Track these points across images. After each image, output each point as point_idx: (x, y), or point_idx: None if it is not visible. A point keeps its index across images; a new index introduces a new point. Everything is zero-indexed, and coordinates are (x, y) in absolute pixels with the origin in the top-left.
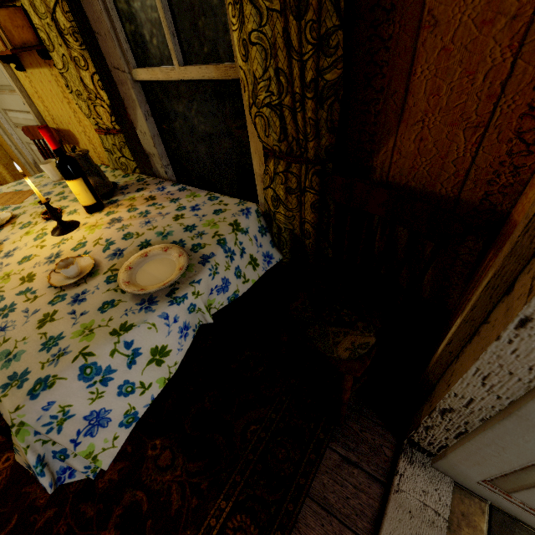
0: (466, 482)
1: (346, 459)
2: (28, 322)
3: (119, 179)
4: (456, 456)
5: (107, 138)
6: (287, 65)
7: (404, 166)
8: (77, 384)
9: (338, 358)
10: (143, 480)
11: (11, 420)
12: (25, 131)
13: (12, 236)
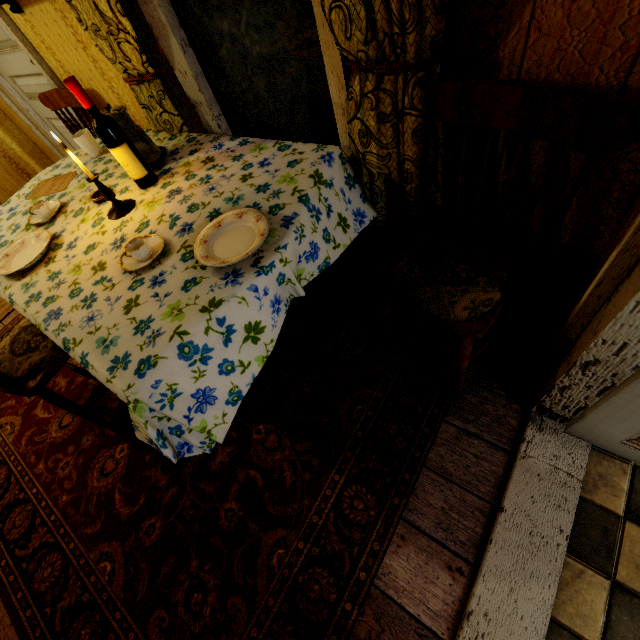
0: (607, 444)
1: (465, 431)
2: (113, 309)
3: (166, 143)
4: (597, 416)
5: (141, 89)
6: None
7: (544, 50)
8: (178, 364)
9: (455, 319)
10: (253, 460)
11: (126, 397)
12: (43, 100)
13: (68, 226)
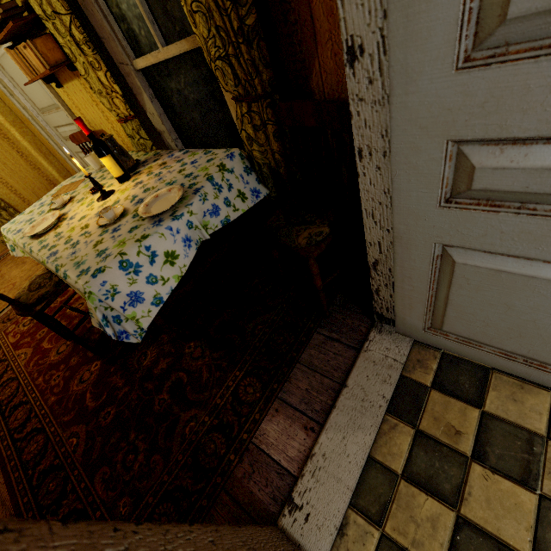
0: (419, 335)
1: (330, 338)
2: (87, 247)
3: (141, 157)
4: (399, 308)
5: (127, 126)
6: (222, 22)
7: (332, 82)
8: (119, 272)
9: (299, 246)
10: (183, 366)
11: (84, 289)
12: (72, 139)
13: (73, 208)
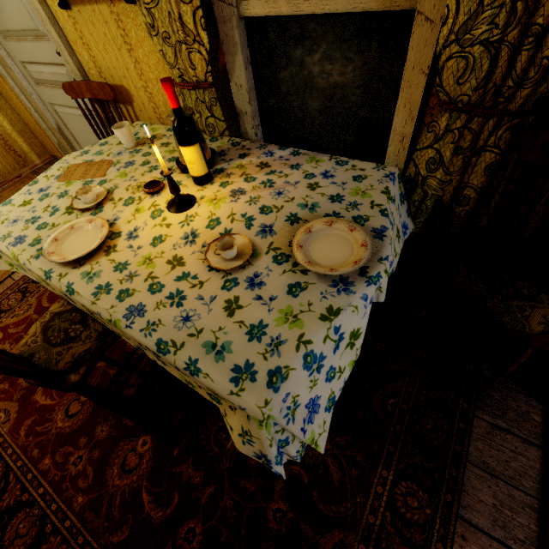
0: None
1: (496, 426)
2: (211, 310)
3: (208, 143)
4: None
5: (190, 93)
6: None
7: None
8: (302, 374)
9: (529, 332)
10: None
11: (263, 414)
12: (66, 89)
13: (120, 214)
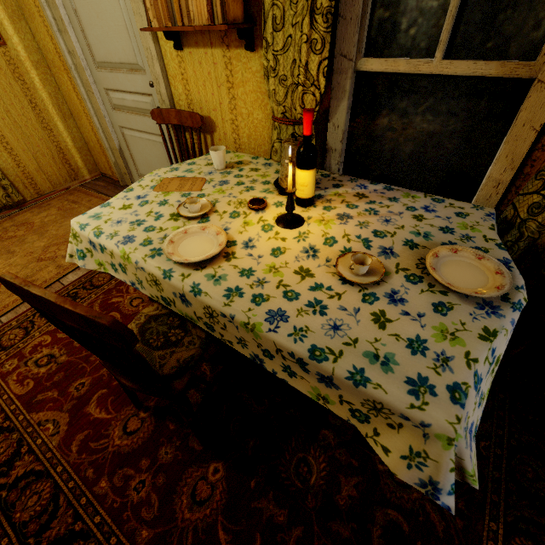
0: None
1: None
2: (359, 321)
3: None
4: None
5: (287, 128)
6: None
7: None
8: (473, 394)
9: None
10: (388, 497)
11: (456, 431)
12: (154, 114)
13: (229, 225)
